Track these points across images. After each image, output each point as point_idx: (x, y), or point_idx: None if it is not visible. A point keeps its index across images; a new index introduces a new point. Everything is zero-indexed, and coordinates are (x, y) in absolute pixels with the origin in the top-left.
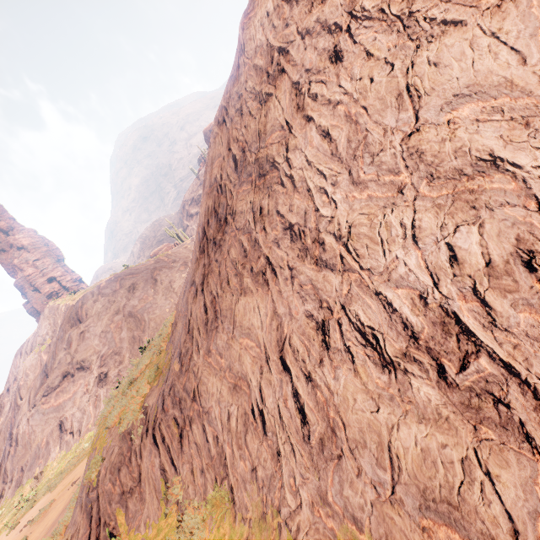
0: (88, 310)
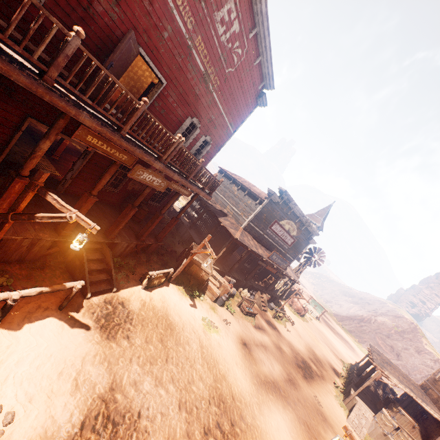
0: (424, 356)
